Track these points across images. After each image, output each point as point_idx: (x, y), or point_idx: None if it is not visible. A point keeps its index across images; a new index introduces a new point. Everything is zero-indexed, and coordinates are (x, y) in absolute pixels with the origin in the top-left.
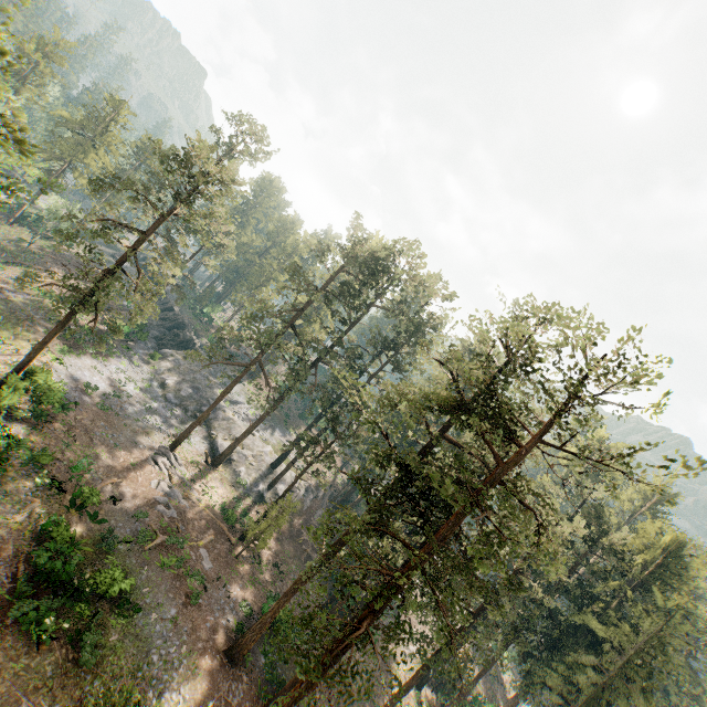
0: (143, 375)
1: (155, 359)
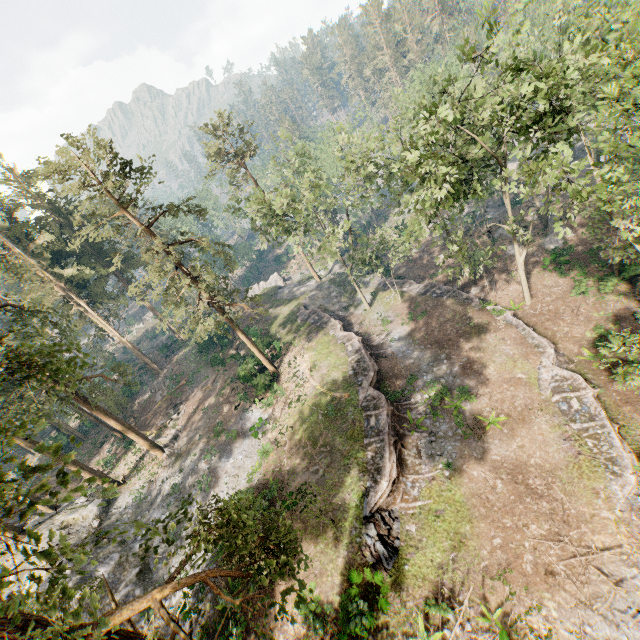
0: (175, 566)
1: None
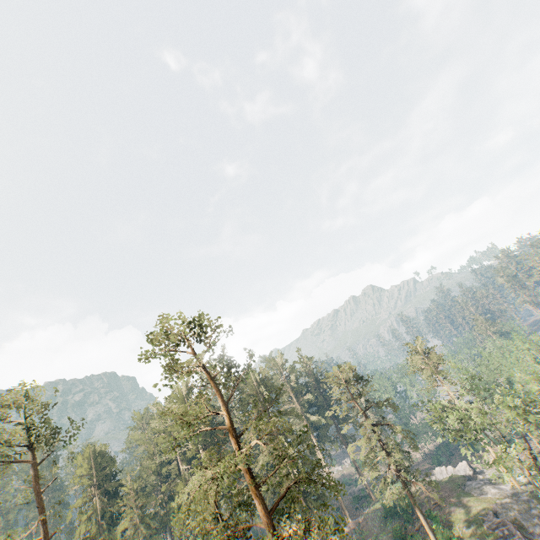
0: None
1: None
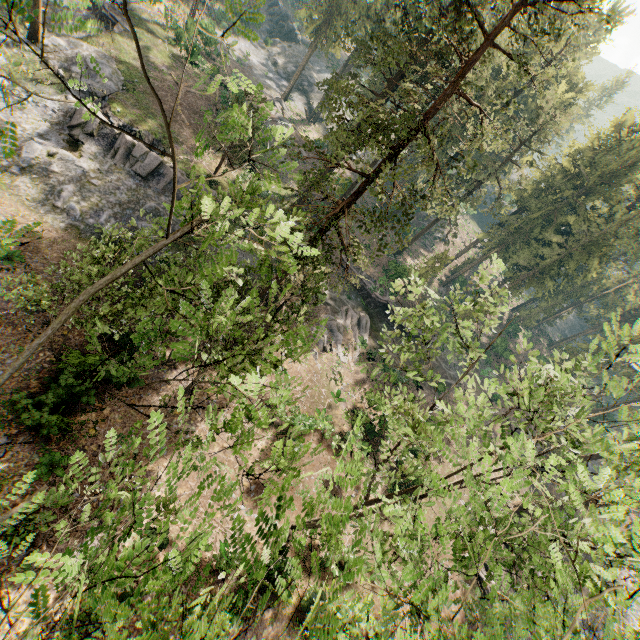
0: (261, 55)
1: (268, 45)
